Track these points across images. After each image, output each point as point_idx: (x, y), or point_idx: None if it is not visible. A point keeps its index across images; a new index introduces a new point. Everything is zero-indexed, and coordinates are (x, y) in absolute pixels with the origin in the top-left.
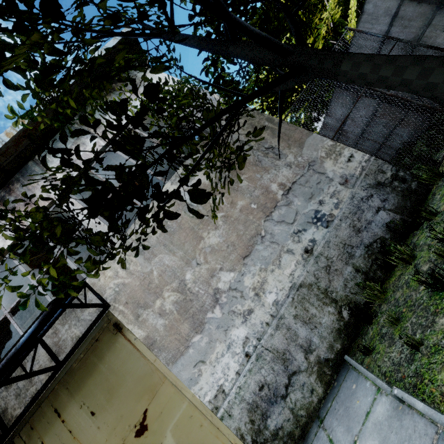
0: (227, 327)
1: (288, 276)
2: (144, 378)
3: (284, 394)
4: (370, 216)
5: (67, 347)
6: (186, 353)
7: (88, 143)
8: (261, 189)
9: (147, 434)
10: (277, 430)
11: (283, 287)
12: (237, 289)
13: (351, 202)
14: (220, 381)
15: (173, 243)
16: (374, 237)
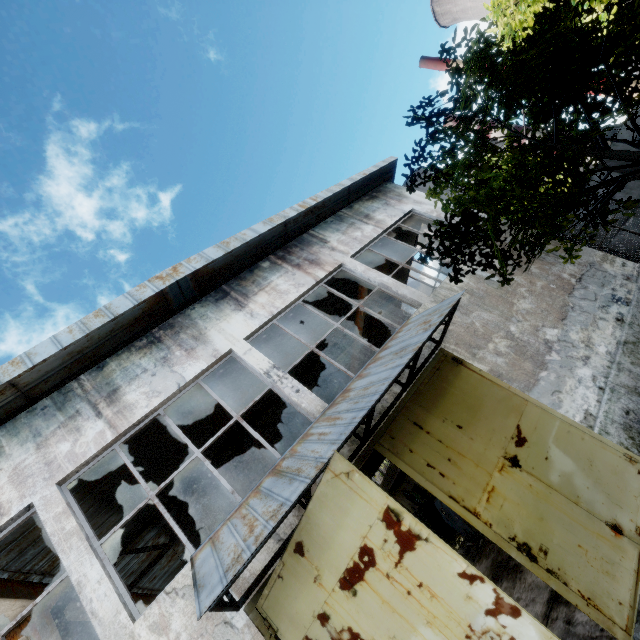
0: (571, 367)
1: (610, 335)
2: (504, 400)
3: None
4: None
5: (405, 374)
6: (539, 384)
7: (364, 228)
8: (554, 276)
9: (528, 445)
10: None
11: (609, 342)
12: (566, 341)
13: (639, 292)
14: (584, 407)
15: (485, 304)
16: None
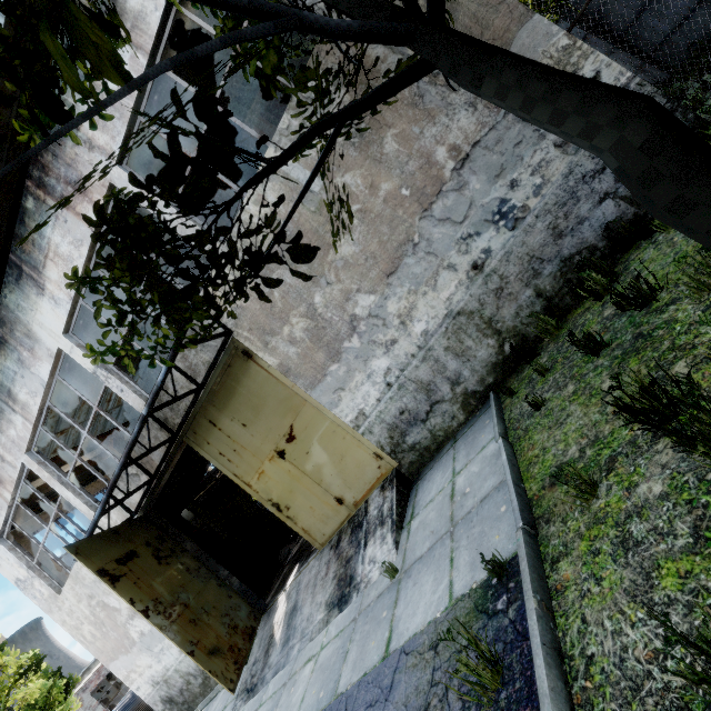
0: (367, 358)
1: (445, 301)
2: (285, 401)
3: (425, 419)
4: (586, 209)
5: (201, 371)
6: (324, 381)
7: None
8: (420, 159)
9: (296, 442)
10: (414, 444)
11: (436, 315)
12: (379, 316)
13: (563, 184)
14: (361, 406)
15: None
16: (581, 246)
